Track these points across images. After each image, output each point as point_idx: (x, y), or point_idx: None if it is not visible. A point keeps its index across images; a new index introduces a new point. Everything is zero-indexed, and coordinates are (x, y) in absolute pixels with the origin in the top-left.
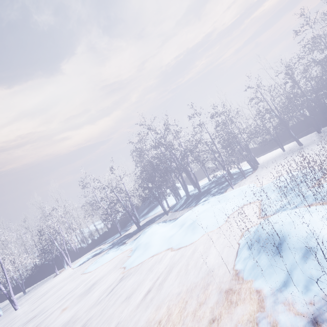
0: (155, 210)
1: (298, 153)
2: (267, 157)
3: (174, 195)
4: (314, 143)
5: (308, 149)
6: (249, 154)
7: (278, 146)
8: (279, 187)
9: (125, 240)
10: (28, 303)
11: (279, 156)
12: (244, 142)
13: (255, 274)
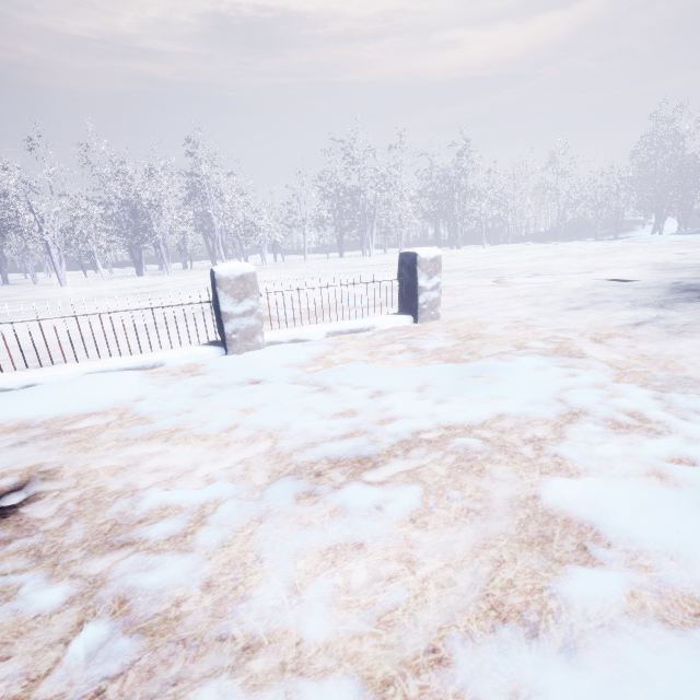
0: (620, 235)
1: None
2: None
3: (682, 221)
4: None
5: None
6: None
7: None
8: None
9: (595, 241)
10: (492, 248)
11: None
12: None
13: None
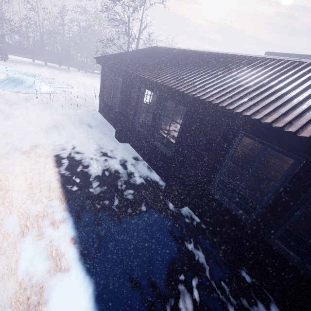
0: None
1: (43, 68)
2: (18, 58)
3: None
4: (54, 69)
5: (49, 69)
6: (3, 44)
7: (30, 58)
8: (24, 73)
9: None
10: None
11: (29, 63)
12: (2, 30)
13: (3, 88)
